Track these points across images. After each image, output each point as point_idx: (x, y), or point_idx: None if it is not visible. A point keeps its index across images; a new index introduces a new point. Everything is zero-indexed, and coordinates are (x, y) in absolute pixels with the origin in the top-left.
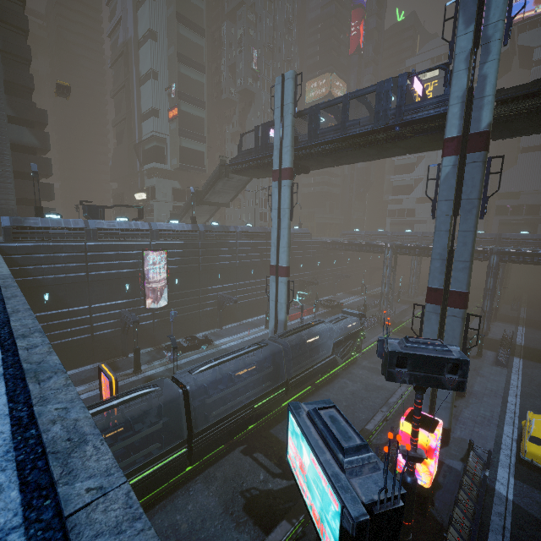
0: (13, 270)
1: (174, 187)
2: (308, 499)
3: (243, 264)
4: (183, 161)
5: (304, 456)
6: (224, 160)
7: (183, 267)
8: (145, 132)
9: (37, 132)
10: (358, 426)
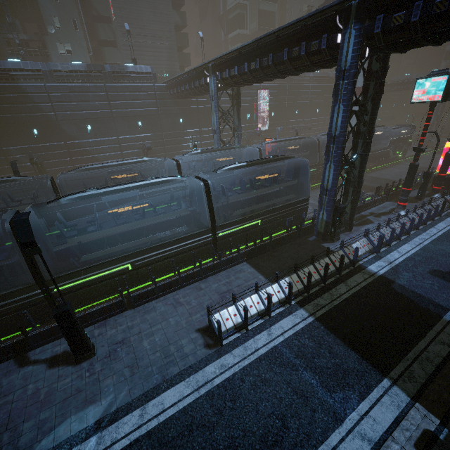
0: (203, 100)
1: None
2: (426, 99)
3: (312, 103)
4: (259, 23)
5: (426, 86)
6: (310, 9)
7: (276, 104)
8: (230, 1)
9: (180, 13)
10: None
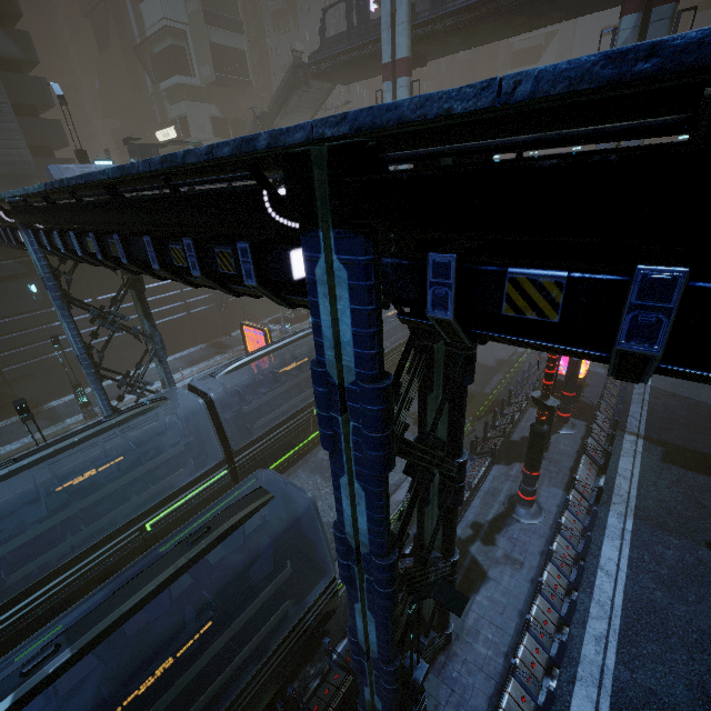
0: None
1: (212, 115)
2: None
3: None
4: (217, 68)
5: None
6: (298, 57)
7: None
8: (150, 21)
9: (12, 32)
10: (500, 362)
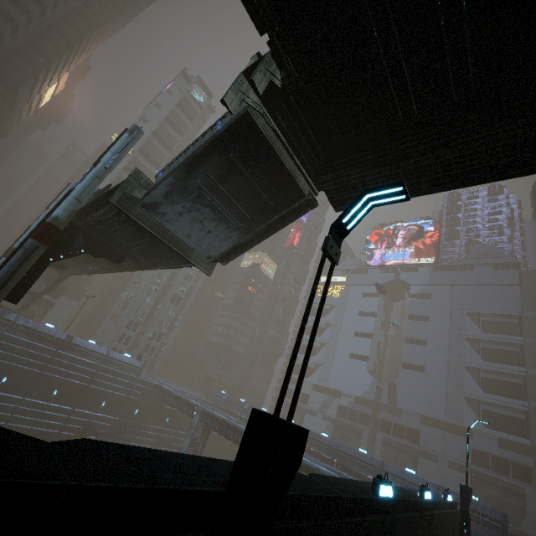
0: None
1: None
2: None
3: None
4: None
5: None
6: None
7: None
8: None
9: None
10: None
